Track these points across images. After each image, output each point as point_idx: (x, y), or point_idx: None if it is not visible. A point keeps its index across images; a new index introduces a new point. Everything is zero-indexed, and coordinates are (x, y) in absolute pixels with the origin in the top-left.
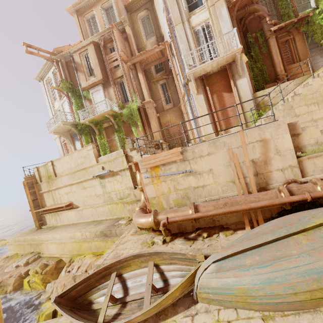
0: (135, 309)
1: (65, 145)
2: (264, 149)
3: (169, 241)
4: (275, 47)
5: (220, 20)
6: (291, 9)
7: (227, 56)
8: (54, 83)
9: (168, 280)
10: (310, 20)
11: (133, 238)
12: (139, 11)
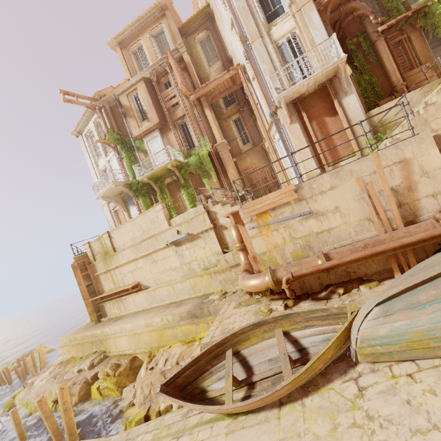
0: (268, 387)
1: (116, 213)
2: (406, 171)
3: (293, 305)
4: (386, 52)
5: (310, 27)
6: (400, 1)
7: (328, 70)
8: (96, 136)
9: (305, 348)
10: (428, 12)
11: (239, 311)
12: (196, 33)
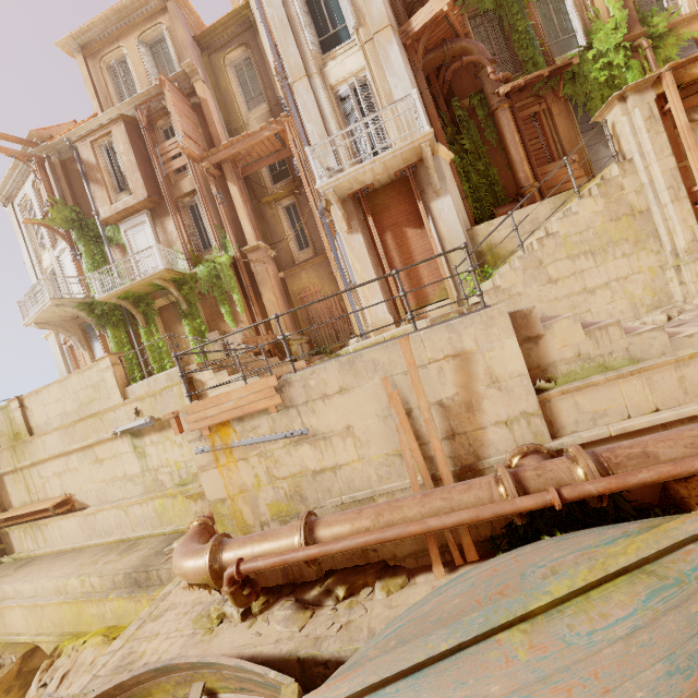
0: None
1: (70, 350)
2: (464, 374)
3: (260, 611)
4: (510, 129)
5: (387, 72)
6: (540, 49)
7: (404, 151)
8: (37, 209)
9: None
10: (578, 73)
11: (185, 600)
12: (227, 50)
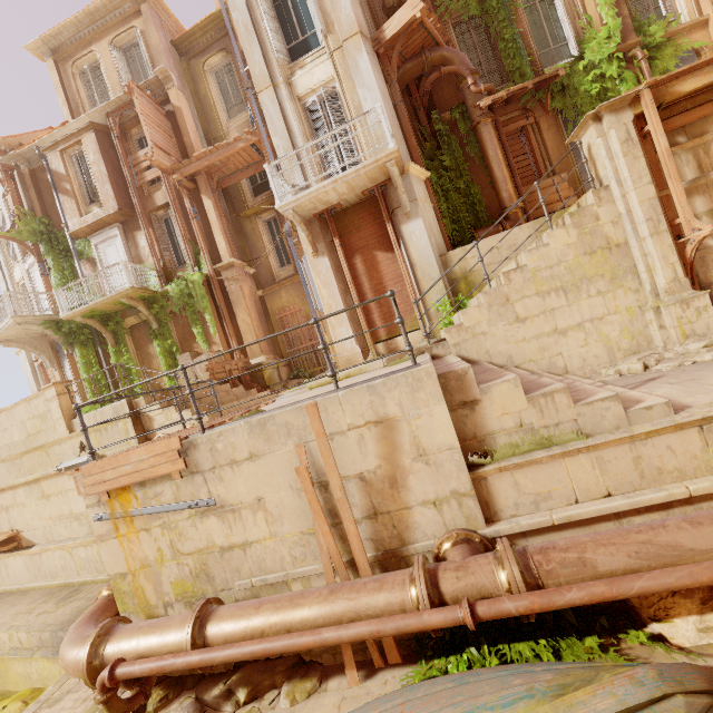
0: None
1: (42, 367)
2: (388, 445)
3: (155, 710)
4: (493, 145)
5: (356, 83)
6: (528, 59)
7: (367, 170)
8: (8, 220)
9: None
10: (568, 85)
11: None
12: (207, 55)
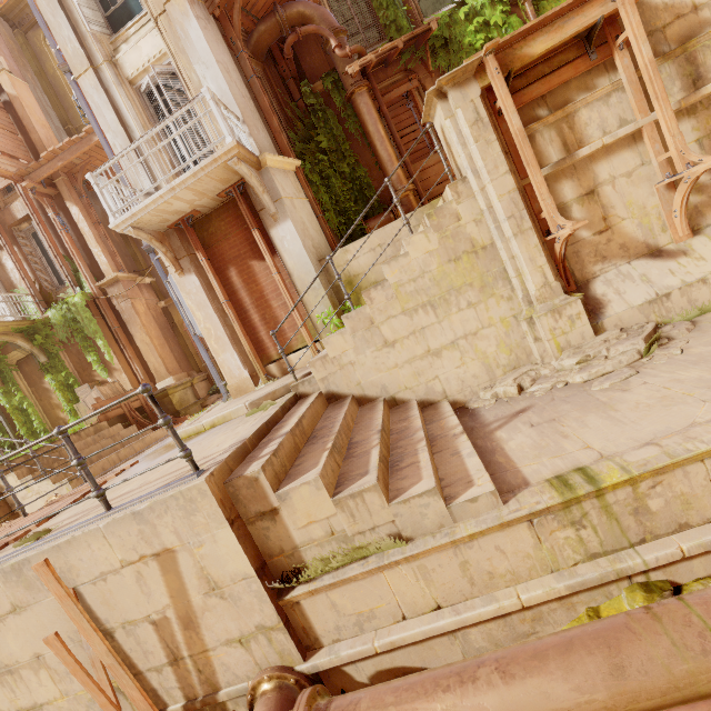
0: None
1: None
2: (172, 580)
3: None
4: (372, 119)
5: (190, 57)
6: (404, 8)
7: (208, 172)
8: None
9: None
10: (451, 38)
11: None
12: None
